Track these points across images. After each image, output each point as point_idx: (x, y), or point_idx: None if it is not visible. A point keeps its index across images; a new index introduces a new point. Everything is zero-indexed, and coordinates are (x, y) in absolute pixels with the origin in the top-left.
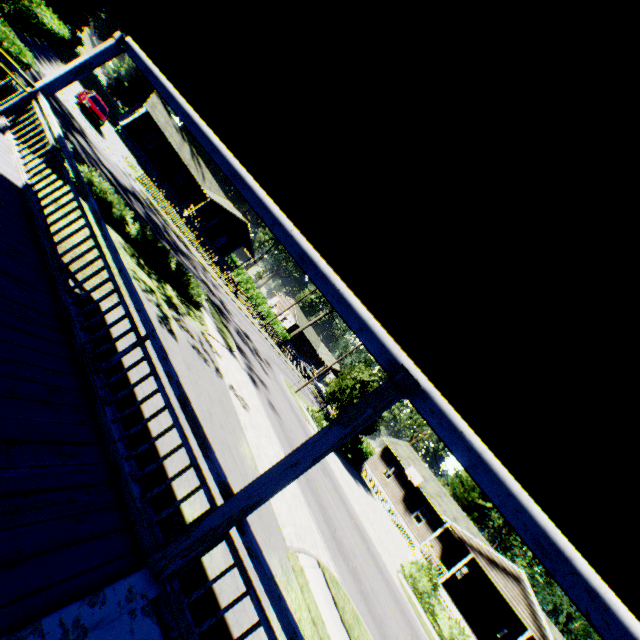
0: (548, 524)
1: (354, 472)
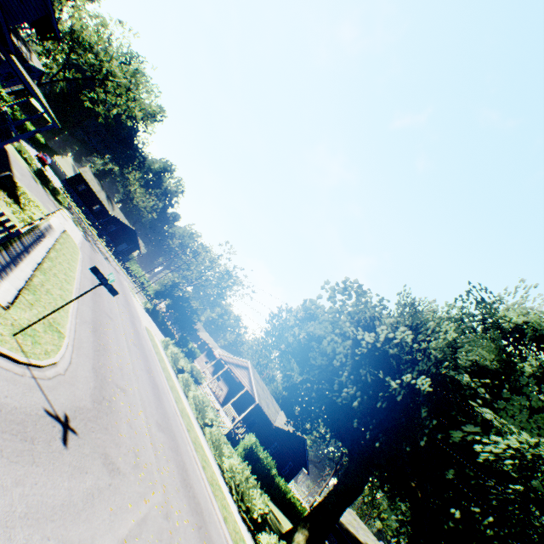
0: None
1: None
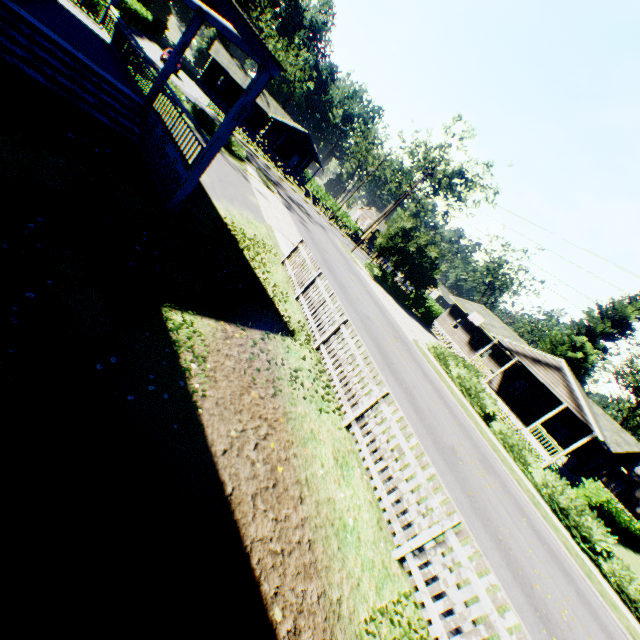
0: (225, 23)
1: (415, 318)
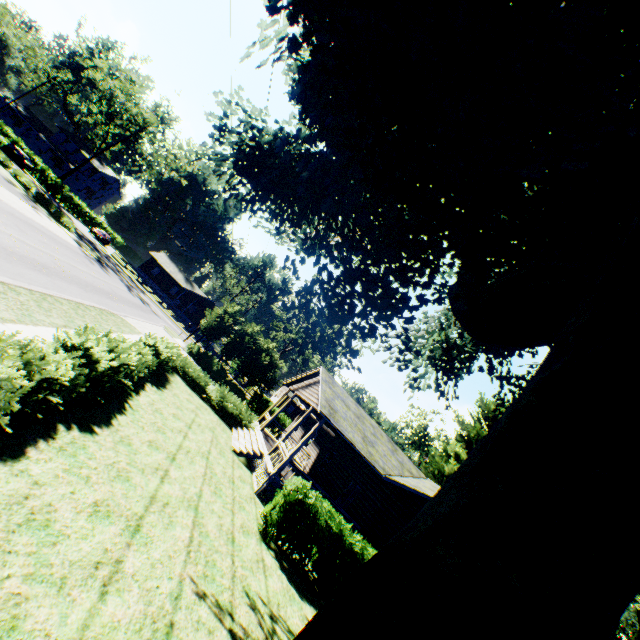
0: None
1: None
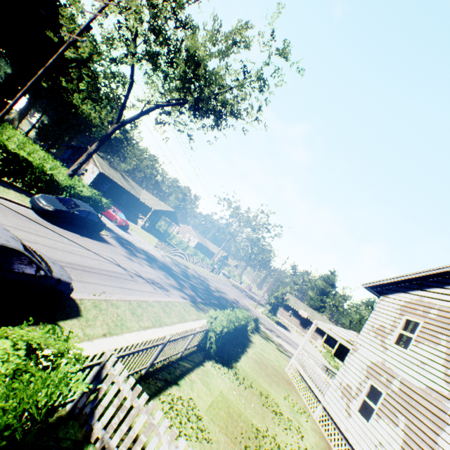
0: None
1: (282, 325)
